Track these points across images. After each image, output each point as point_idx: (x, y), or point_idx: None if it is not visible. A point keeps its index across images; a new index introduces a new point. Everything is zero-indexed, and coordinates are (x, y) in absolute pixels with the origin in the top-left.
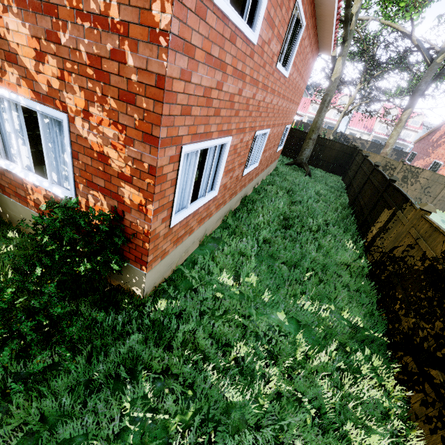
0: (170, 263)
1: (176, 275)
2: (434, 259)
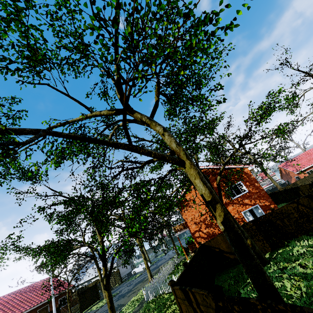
0: None
1: None
2: (309, 188)
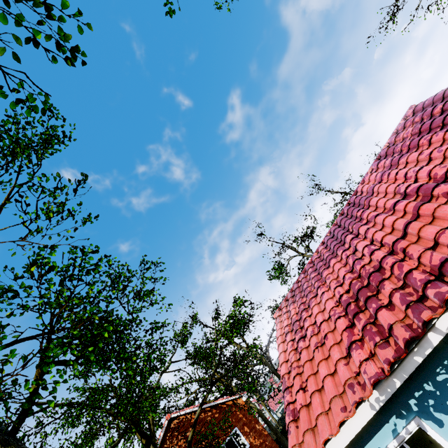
0: None
1: None
2: None
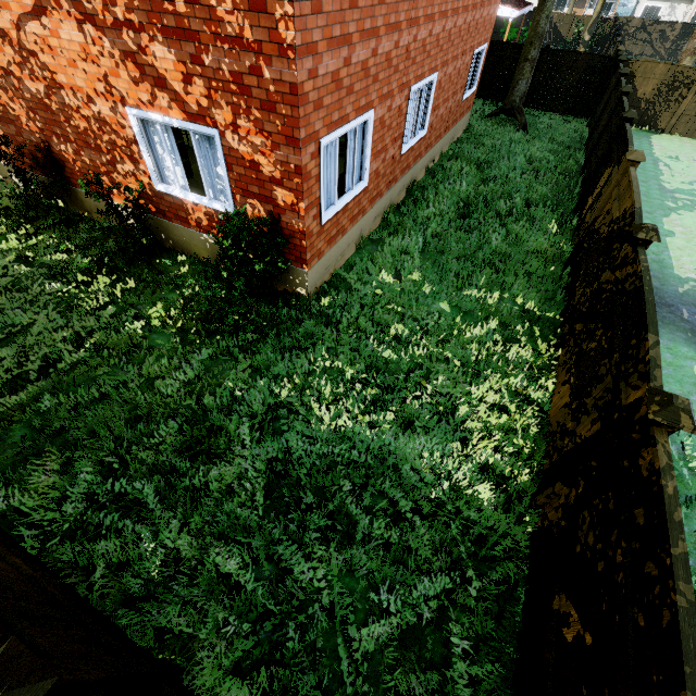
0: (327, 265)
1: (336, 279)
2: (615, 221)
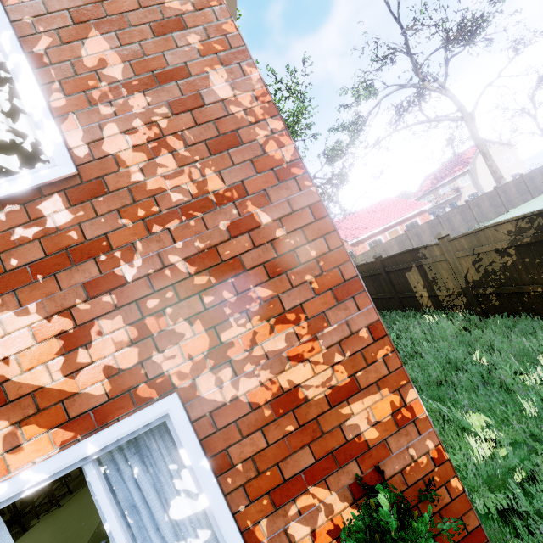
0: None
1: None
2: (513, 242)
